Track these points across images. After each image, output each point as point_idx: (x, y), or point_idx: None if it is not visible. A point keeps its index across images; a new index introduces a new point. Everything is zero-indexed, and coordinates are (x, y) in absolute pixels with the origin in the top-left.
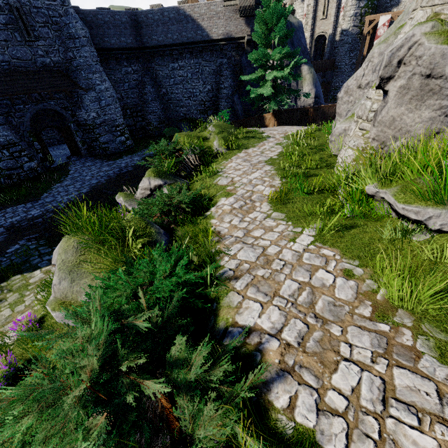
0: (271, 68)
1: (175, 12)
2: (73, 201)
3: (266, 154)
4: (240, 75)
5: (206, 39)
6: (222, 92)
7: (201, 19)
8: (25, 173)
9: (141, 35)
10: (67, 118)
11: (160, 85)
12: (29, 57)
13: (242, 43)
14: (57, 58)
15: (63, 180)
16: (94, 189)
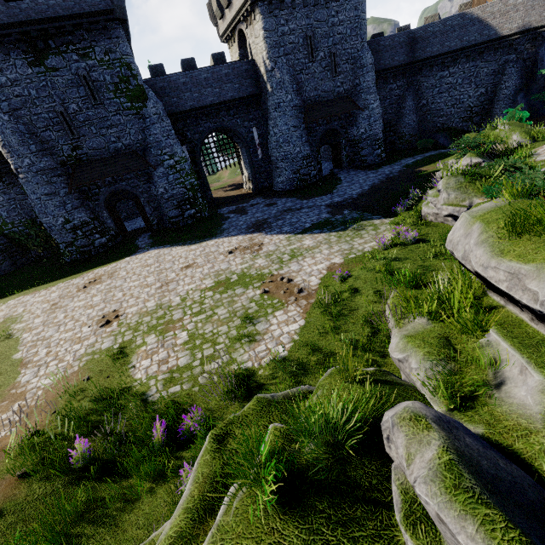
0: None
1: (460, 18)
2: (361, 193)
3: None
4: (531, 69)
5: (493, 38)
6: (500, 94)
7: (491, 18)
8: (310, 179)
9: (414, 50)
10: (341, 135)
11: (421, 97)
12: (331, 89)
13: (544, 31)
14: (347, 86)
15: (341, 183)
16: (373, 187)
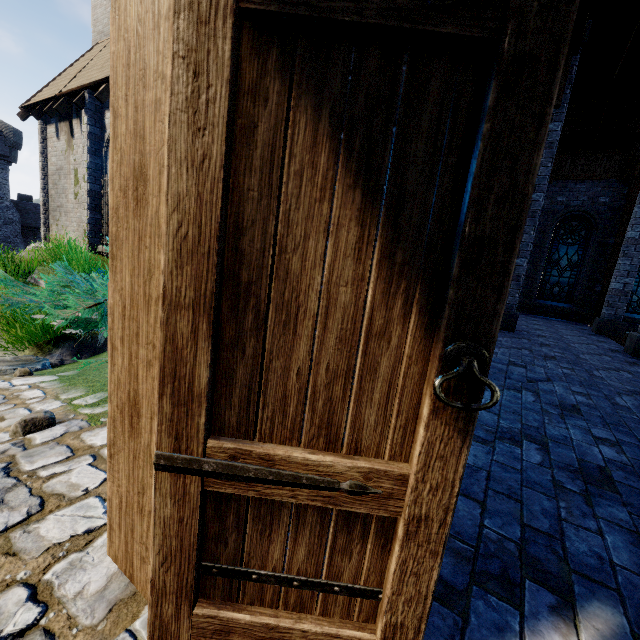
0: None
1: None
2: None
3: None
4: None
5: None
6: None
7: None
8: None
9: None
10: None
11: None
12: None
13: None
14: None
15: None
16: None
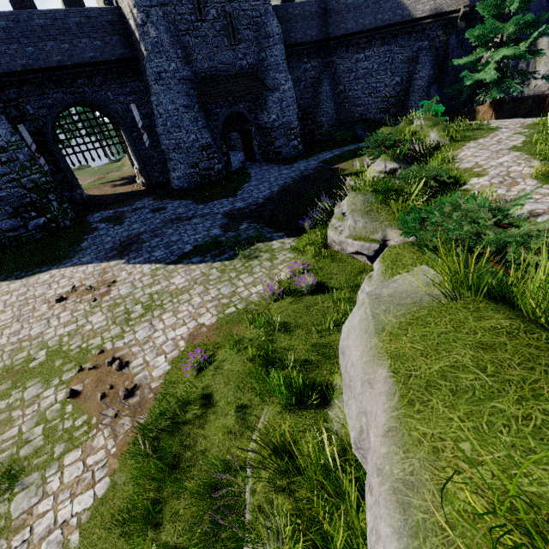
0: (496, 46)
1: None
2: (269, 197)
3: (505, 143)
4: (443, 60)
5: (407, 19)
6: (415, 84)
7: None
8: (214, 175)
9: (328, 25)
10: (250, 121)
11: (338, 82)
12: (230, 61)
13: (454, 17)
14: (251, 60)
15: (249, 181)
16: (284, 188)
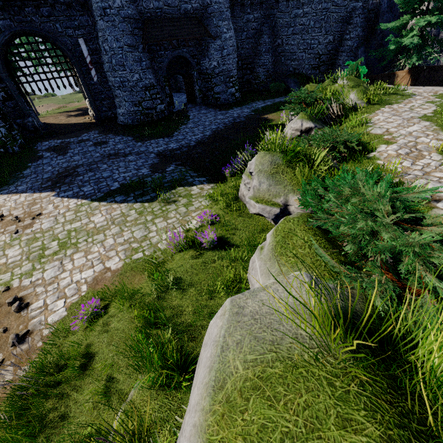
0: (422, 13)
1: None
2: (200, 140)
3: (417, 111)
4: (373, 23)
5: None
6: (345, 44)
7: None
8: (157, 114)
9: None
10: (193, 66)
11: (277, 35)
12: (176, 4)
13: None
14: (196, 4)
15: (186, 123)
16: (215, 133)
